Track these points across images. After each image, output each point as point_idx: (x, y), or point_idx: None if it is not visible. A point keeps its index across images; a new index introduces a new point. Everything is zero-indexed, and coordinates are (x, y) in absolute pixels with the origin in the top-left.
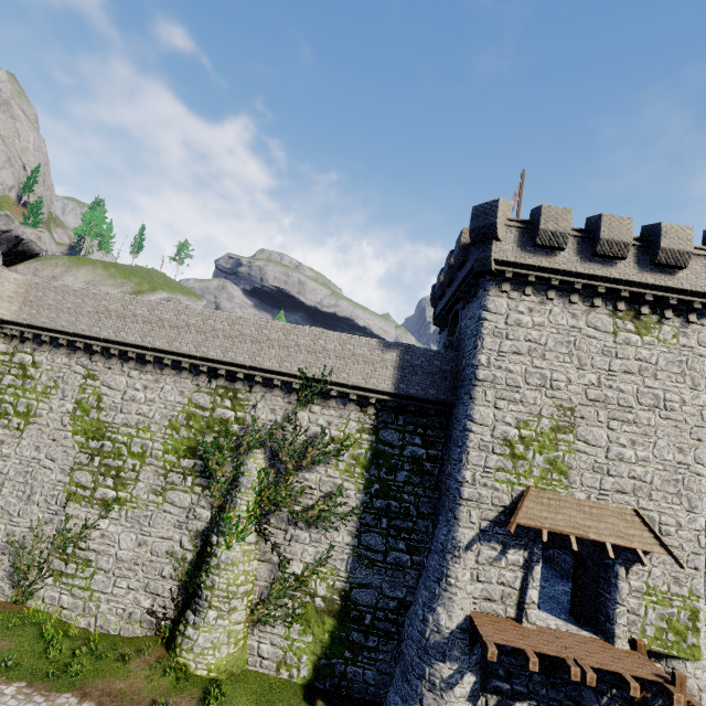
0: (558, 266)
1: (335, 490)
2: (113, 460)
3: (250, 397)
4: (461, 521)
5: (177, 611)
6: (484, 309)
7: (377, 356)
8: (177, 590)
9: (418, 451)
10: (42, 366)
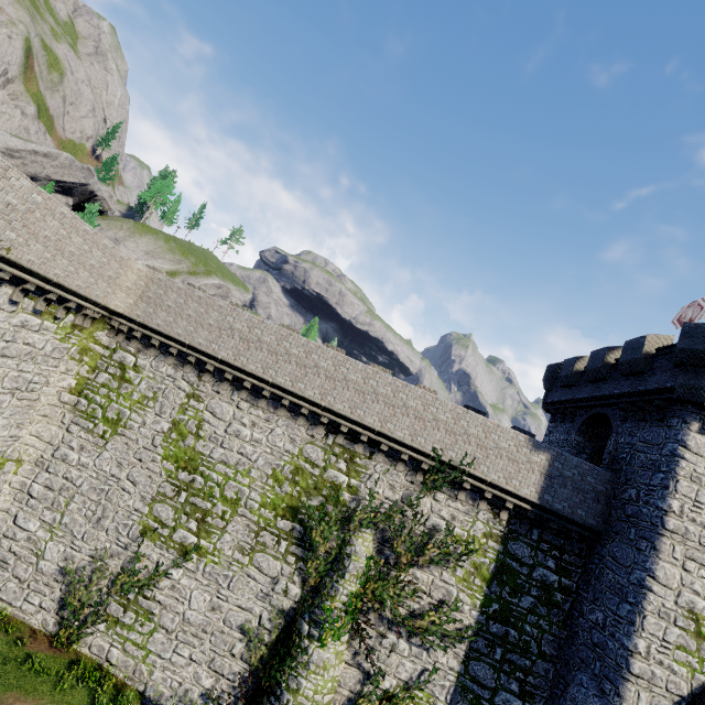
0: None
1: (448, 599)
2: (201, 500)
3: (369, 465)
4: (627, 701)
5: (241, 702)
6: (682, 444)
7: (524, 455)
8: (245, 675)
9: (550, 576)
10: (143, 372)
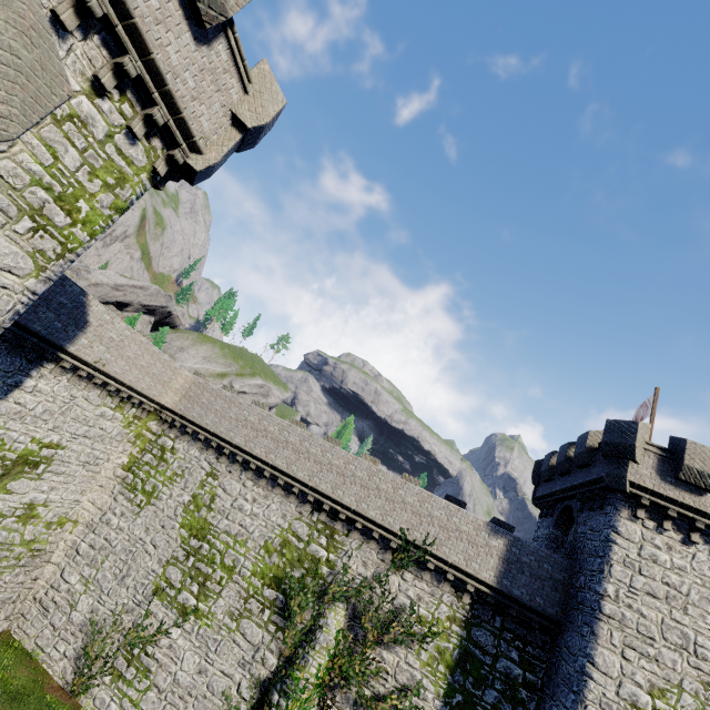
0: (704, 508)
1: (412, 684)
2: (205, 565)
3: (346, 541)
4: None
5: None
6: (614, 530)
7: (483, 539)
8: None
9: (514, 669)
10: (177, 453)
